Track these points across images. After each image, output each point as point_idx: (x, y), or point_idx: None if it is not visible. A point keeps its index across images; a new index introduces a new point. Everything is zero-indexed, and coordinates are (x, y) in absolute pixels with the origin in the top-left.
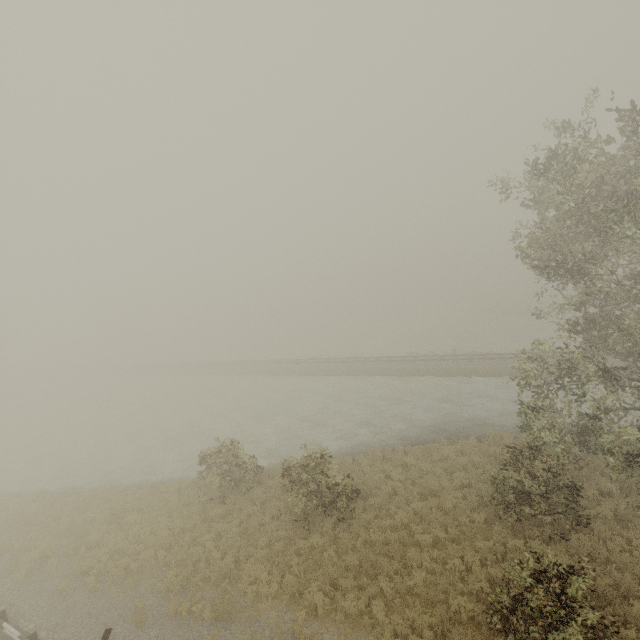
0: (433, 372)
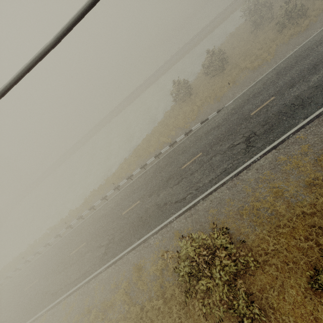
0: (182, 55)
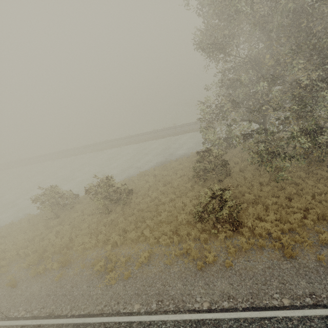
0: (165, 135)
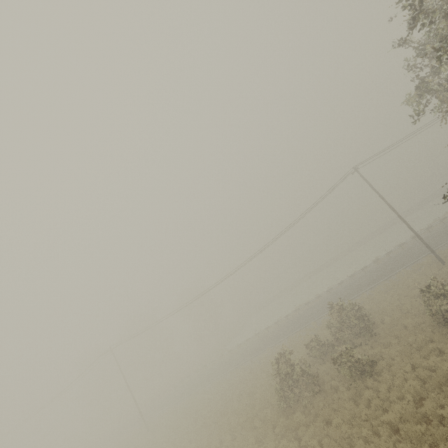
0: None
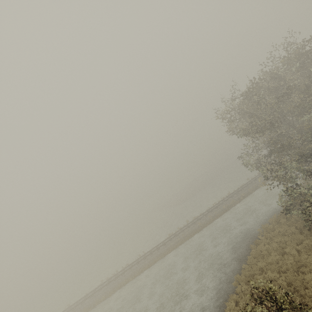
0: (192, 233)
